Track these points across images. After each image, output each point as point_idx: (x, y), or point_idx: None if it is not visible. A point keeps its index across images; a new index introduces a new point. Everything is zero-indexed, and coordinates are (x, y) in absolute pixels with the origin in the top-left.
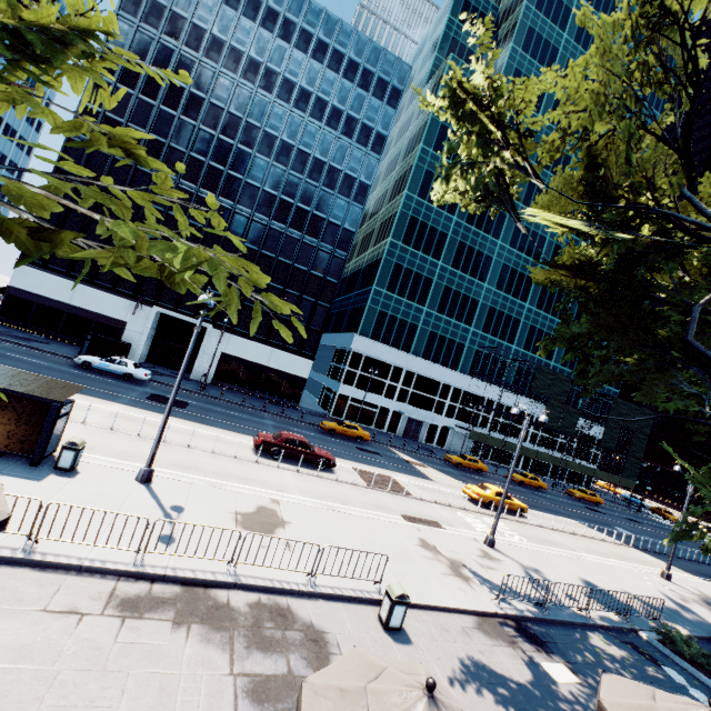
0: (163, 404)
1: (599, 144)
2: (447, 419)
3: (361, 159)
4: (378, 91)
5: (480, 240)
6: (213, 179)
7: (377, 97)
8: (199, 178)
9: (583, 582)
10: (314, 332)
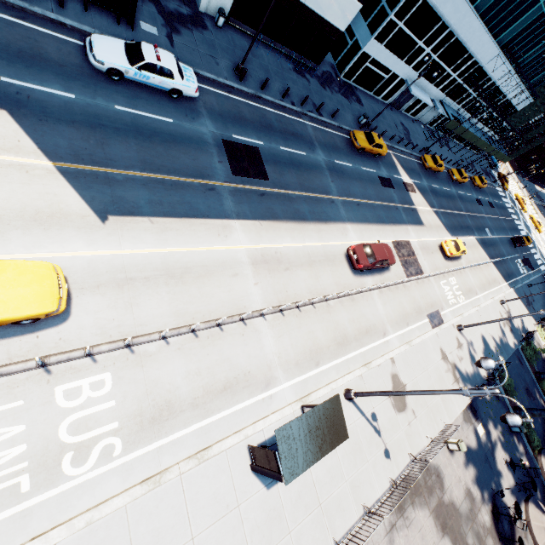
0: (252, 182)
1: None
2: (438, 93)
3: None
4: None
5: None
6: None
7: None
8: None
9: (482, 340)
10: None
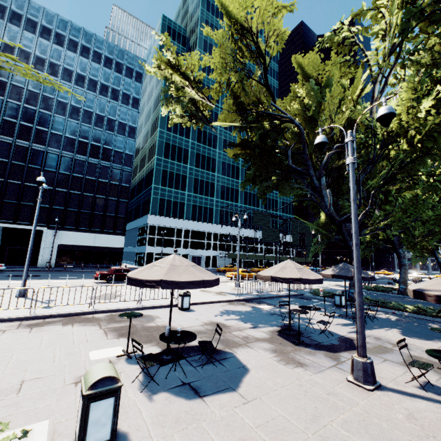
0: (21, 277)
1: (235, 87)
2: (214, 251)
3: (127, 112)
4: (128, 74)
5: (207, 150)
6: (26, 133)
7: (128, 77)
8: (14, 133)
9: (282, 288)
10: (122, 218)
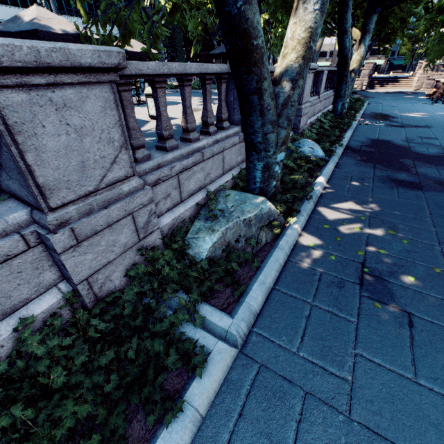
0: None
1: None
2: None
3: None
4: None
5: None
6: None
7: None
8: None
9: None
10: None
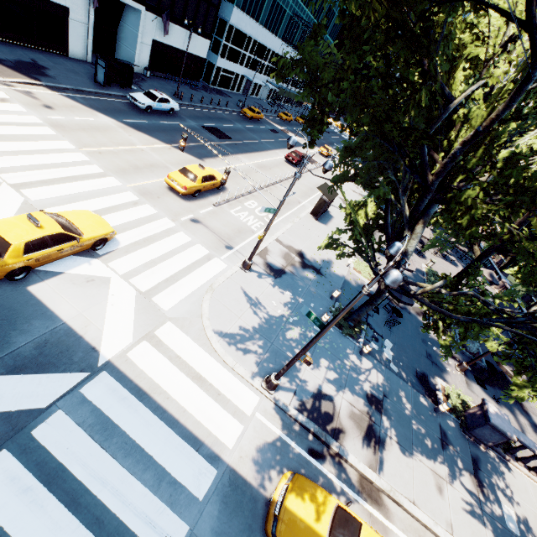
0: (228, 141)
1: None
2: (263, 77)
3: None
4: None
5: None
6: None
7: None
8: None
9: None
10: (213, 9)
